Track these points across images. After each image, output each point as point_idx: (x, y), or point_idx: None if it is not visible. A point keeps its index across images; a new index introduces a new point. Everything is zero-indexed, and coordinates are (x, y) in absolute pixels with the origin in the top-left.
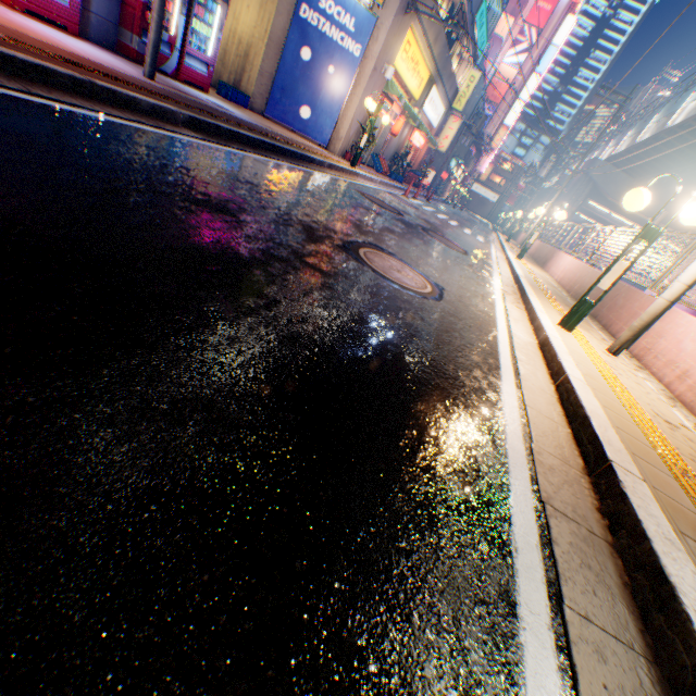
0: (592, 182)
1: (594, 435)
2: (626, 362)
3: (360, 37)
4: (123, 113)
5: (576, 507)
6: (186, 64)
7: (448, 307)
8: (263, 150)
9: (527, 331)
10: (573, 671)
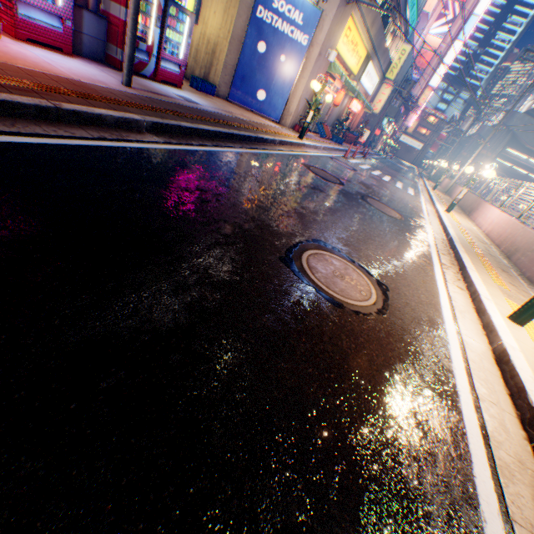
0: (511, 132)
1: None
2: None
3: (307, 28)
4: (87, 131)
5: None
6: (162, 67)
7: (395, 321)
8: (221, 139)
9: (476, 328)
10: None
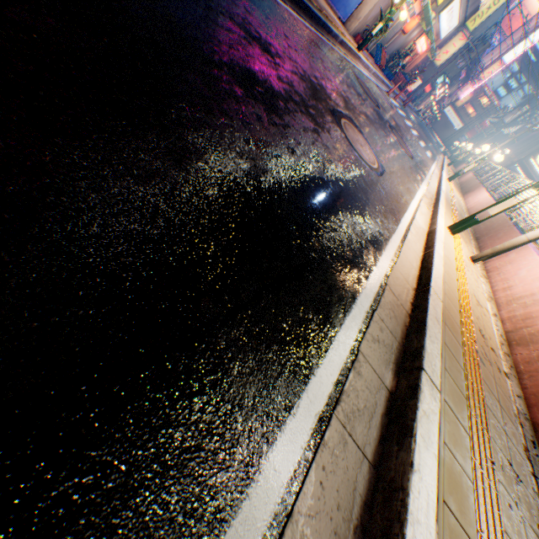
0: None
1: (429, 276)
2: (478, 270)
3: None
4: None
5: (401, 296)
6: None
7: (383, 183)
8: (297, 7)
9: (426, 223)
10: (368, 325)
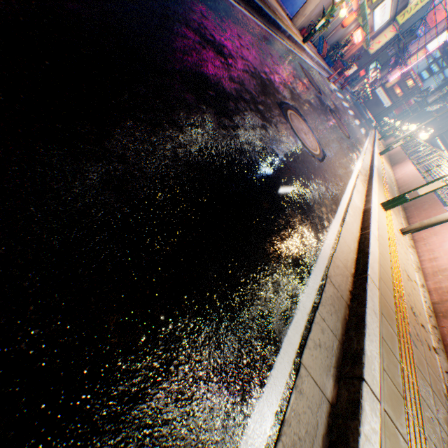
0: None
1: (366, 262)
2: (407, 241)
3: None
4: None
5: (340, 286)
6: None
7: (324, 168)
8: (250, 7)
9: (361, 200)
10: (310, 329)
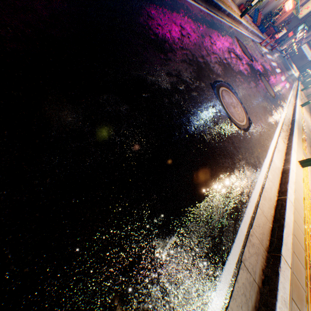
0: None
1: (281, 237)
2: None
3: None
4: None
5: (254, 266)
6: None
7: (249, 137)
8: None
9: (281, 159)
10: None
